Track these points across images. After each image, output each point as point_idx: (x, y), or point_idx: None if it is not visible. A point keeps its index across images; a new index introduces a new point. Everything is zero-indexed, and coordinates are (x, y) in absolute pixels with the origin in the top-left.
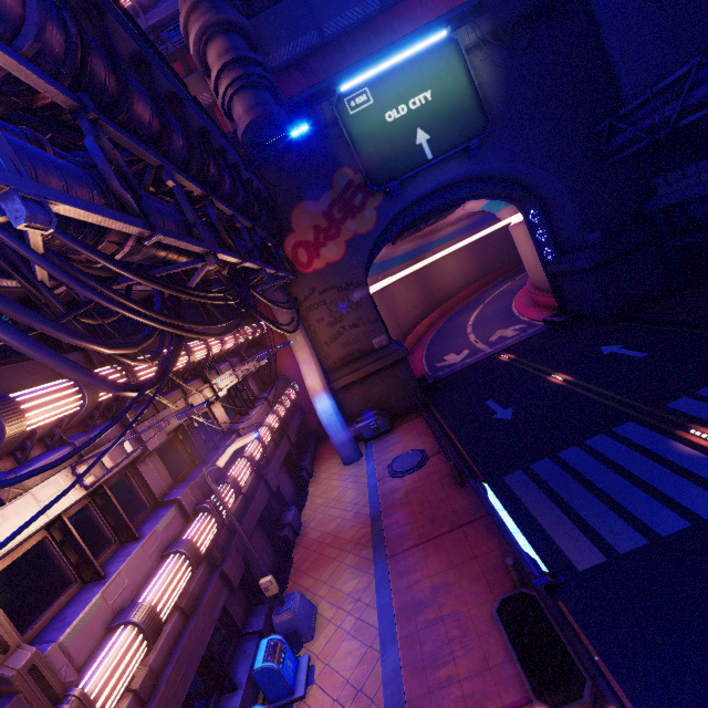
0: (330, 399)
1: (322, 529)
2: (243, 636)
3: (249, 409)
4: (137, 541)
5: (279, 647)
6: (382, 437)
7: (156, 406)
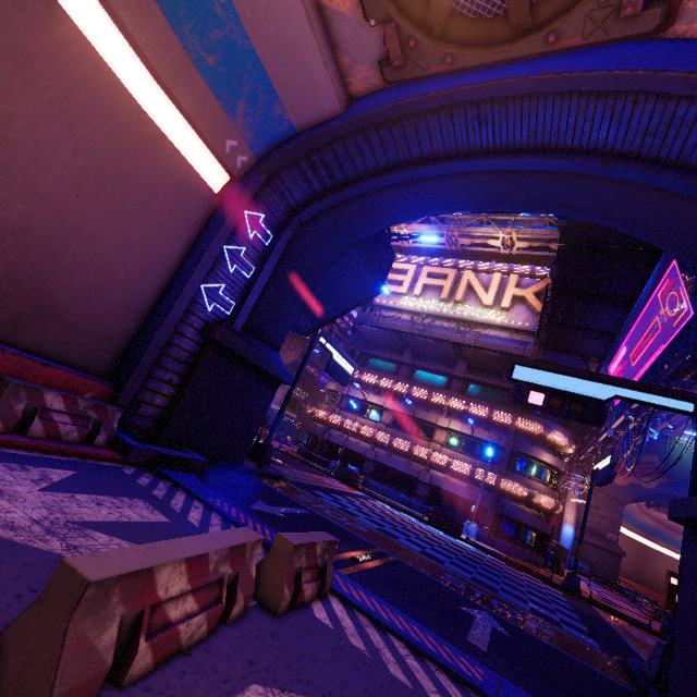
0: (573, 531)
1: None
2: None
3: None
4: None
5: None
6: (580, 574)
7: None
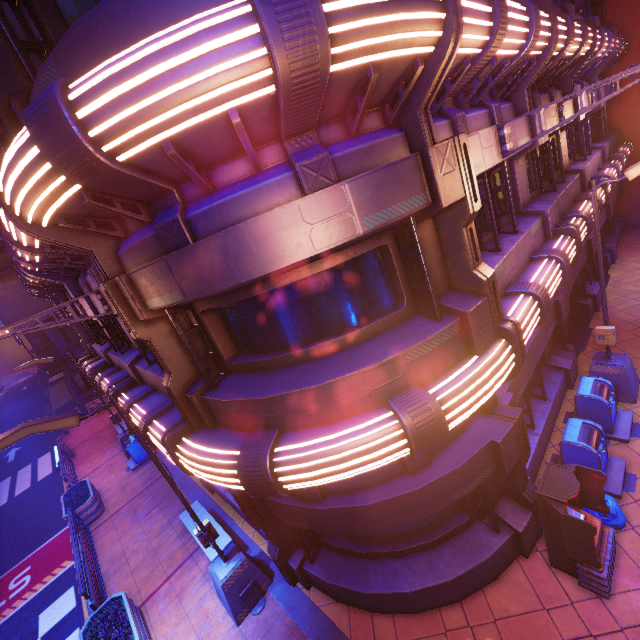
0: None
1: (639, 315)
2: (545, 366)
3: (582, 157)
4: (516, 234)
5: (607, 391)
6: None
7: (535, 103)
